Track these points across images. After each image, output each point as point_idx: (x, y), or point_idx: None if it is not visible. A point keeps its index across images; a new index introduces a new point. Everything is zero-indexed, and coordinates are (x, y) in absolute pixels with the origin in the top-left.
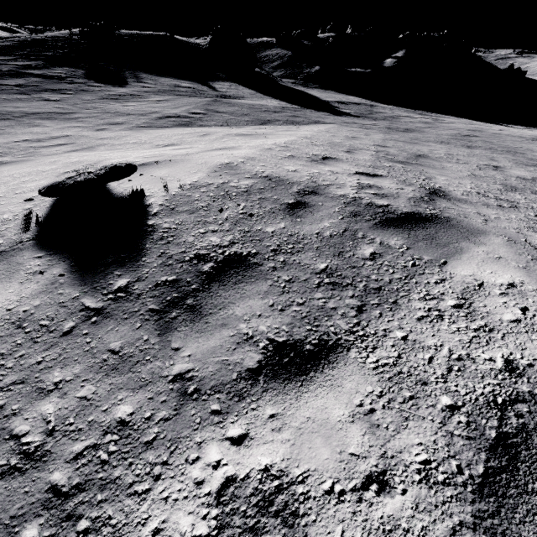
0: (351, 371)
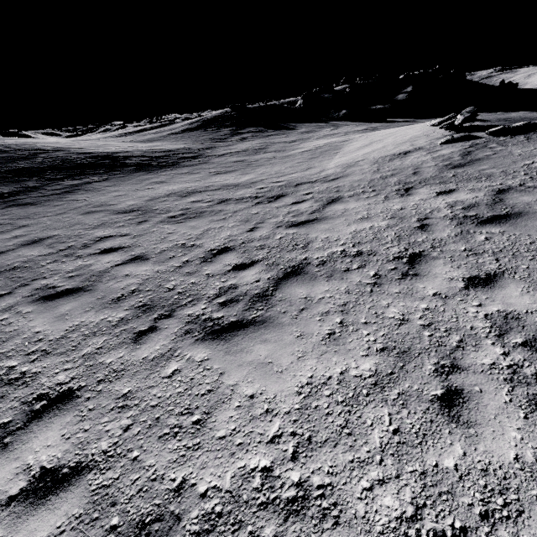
0: None
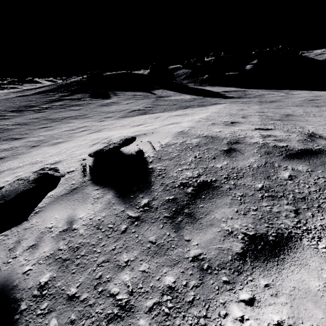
0: (310, 254)
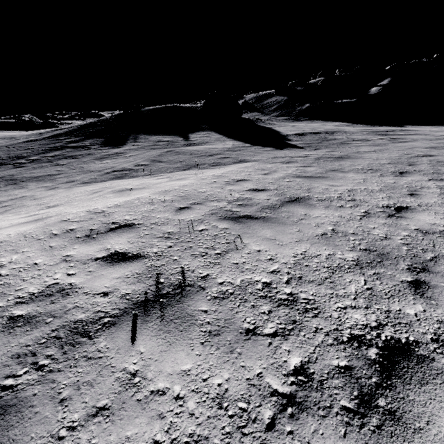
0: None
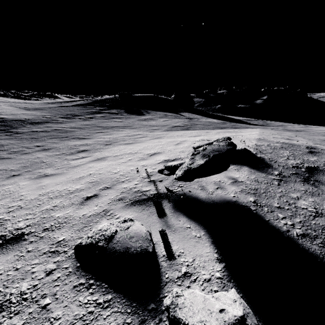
0: None
